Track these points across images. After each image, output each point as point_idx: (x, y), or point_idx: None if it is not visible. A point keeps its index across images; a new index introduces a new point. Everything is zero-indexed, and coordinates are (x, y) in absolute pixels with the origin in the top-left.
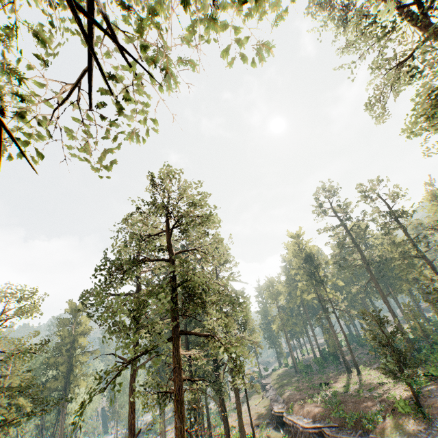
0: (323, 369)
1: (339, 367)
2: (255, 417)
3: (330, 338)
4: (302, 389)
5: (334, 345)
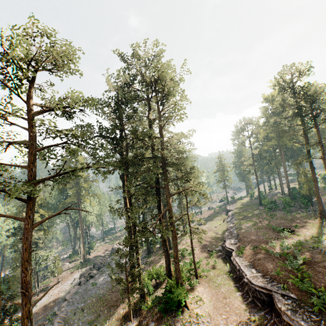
0: (289, 208)
1: (309, 209)
2: (210, 241)
3: (305, 181)
4: (261, 227)
5: (308, 189)
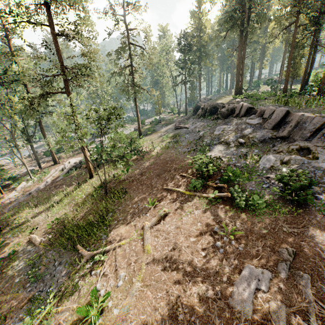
0: None
1: None
2: None
3: None
4: None
5: None
